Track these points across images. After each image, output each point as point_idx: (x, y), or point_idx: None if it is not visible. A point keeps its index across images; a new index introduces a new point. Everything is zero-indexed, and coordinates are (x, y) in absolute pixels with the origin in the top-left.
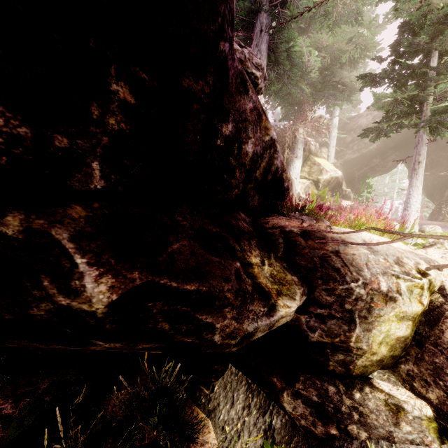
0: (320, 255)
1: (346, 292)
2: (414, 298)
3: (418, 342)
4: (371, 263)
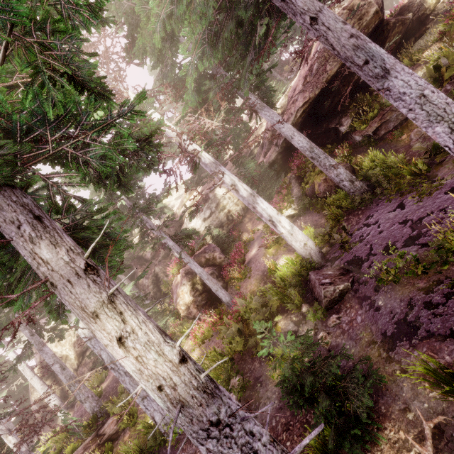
0: (407, 7)
1: (417, 4)
2: None
3: None
4: None
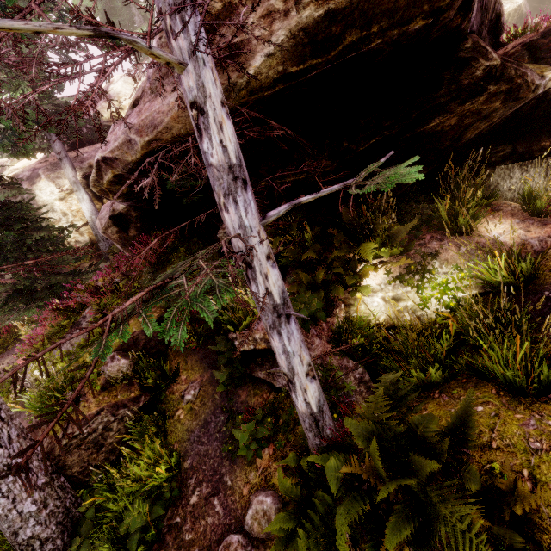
0: None
1: None
2: None
3: None
4: None
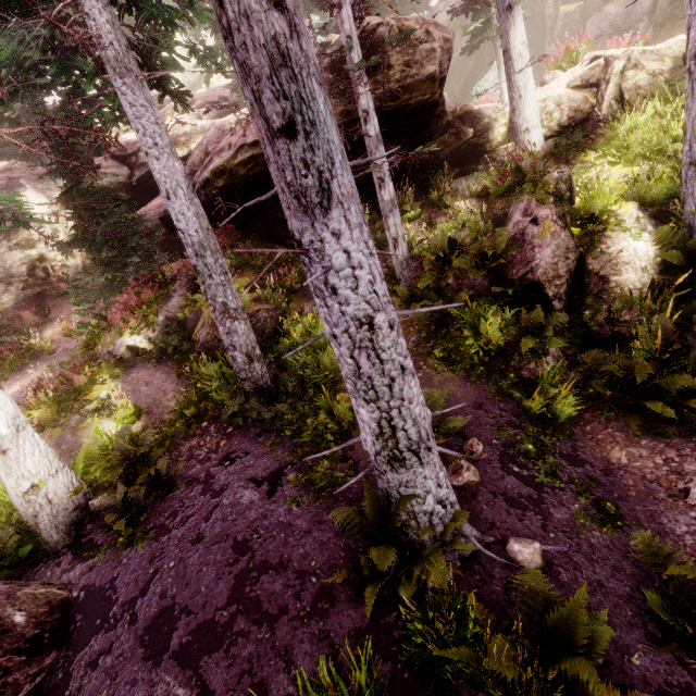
0: (473, 117)
1: (484, 123)
2: (503, 118)
3: (508, 132)
4: (488, 112)
